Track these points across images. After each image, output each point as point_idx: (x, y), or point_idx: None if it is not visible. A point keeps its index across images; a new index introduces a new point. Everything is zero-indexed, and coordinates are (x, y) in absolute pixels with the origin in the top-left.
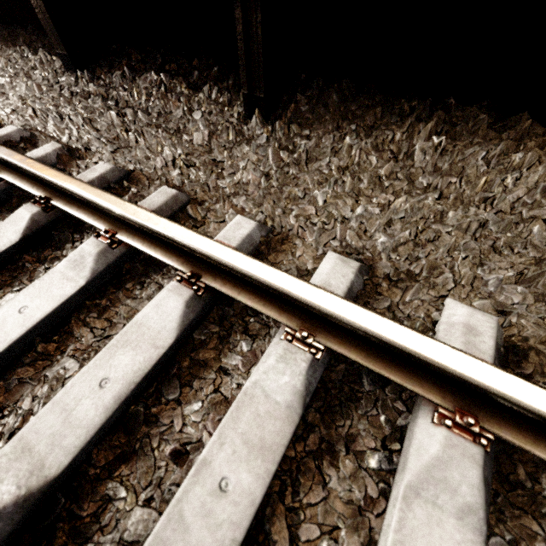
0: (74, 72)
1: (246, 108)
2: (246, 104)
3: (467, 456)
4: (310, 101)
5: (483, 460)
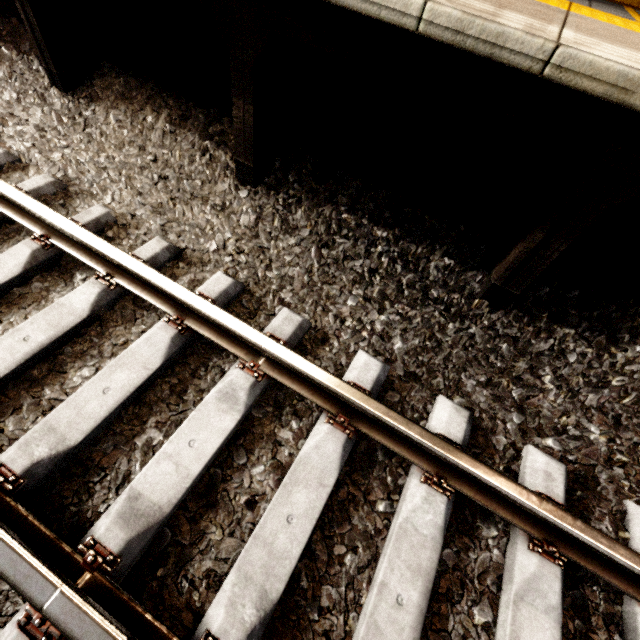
0: None
1: (50, 80)
2: (49, 76)
3: (30, 247)
4: (105, 84)
5: (37, 249)
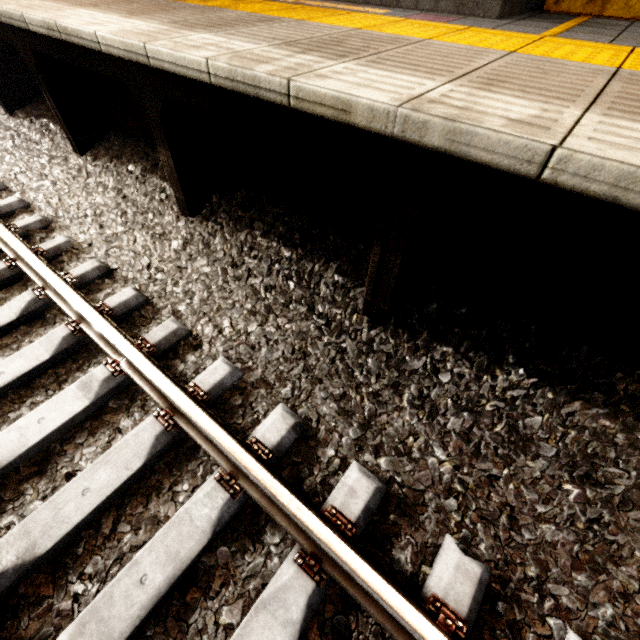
0: (7, 112)
1: (71, 145)
2: (70, 143)
3: None
4: (108, 144)
5: (4, 269)
